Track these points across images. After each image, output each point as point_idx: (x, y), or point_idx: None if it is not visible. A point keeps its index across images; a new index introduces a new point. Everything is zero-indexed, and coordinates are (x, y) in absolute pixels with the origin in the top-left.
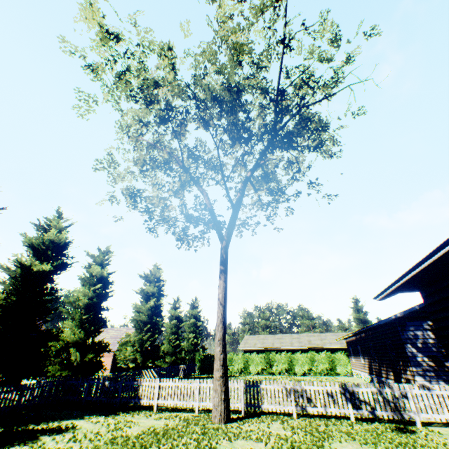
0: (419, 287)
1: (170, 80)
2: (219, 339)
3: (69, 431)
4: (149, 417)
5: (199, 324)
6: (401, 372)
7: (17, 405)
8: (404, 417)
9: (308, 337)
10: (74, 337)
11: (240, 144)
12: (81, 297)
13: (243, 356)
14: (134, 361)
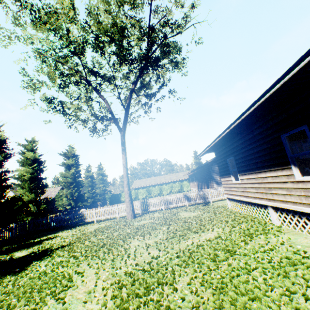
0: (213, 151)
1: (72, 16)
2: (126, 184)
3: (57, 237)
4: (94, 225)
5: (105, 178)
6: (209, 185)
7: (12, 236)
8: (206, 201)
9: (169, 176)
10: (28, 198)
11: (125, 64)
12: (25, 174)
13: (135, 191)
14: (69, 205)
